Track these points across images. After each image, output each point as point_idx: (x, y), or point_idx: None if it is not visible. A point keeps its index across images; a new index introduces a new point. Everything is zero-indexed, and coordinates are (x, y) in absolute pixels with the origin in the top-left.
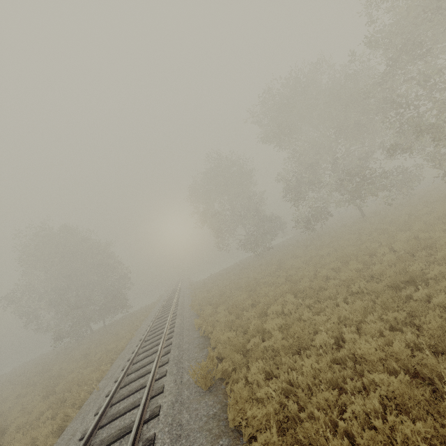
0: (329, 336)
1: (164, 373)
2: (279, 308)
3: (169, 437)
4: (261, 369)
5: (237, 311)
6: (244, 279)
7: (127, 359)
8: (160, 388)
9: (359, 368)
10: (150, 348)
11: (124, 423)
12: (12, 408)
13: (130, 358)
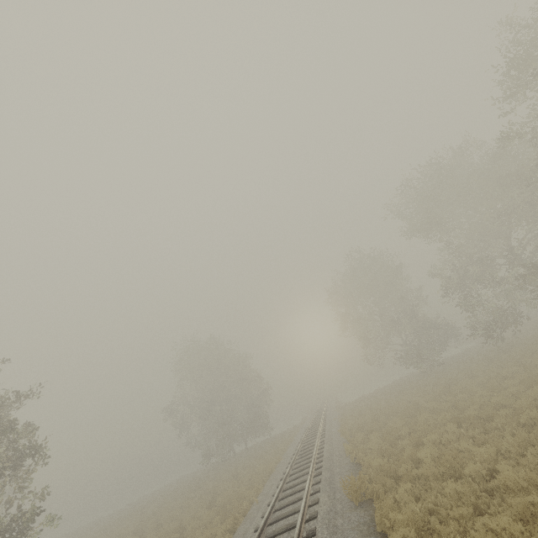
0: (485, 468)
1: (317, 489)
2: (435, 437)
3: (327, 531)
4: (410, 492)
5: (391, 439)
6: (403, 403)
7: (279, 479)
8: (316, 500)
9: (506, 497)
10: (300, 470)
11: (288, 522)
12: (180, 516)
13: (282, 478)
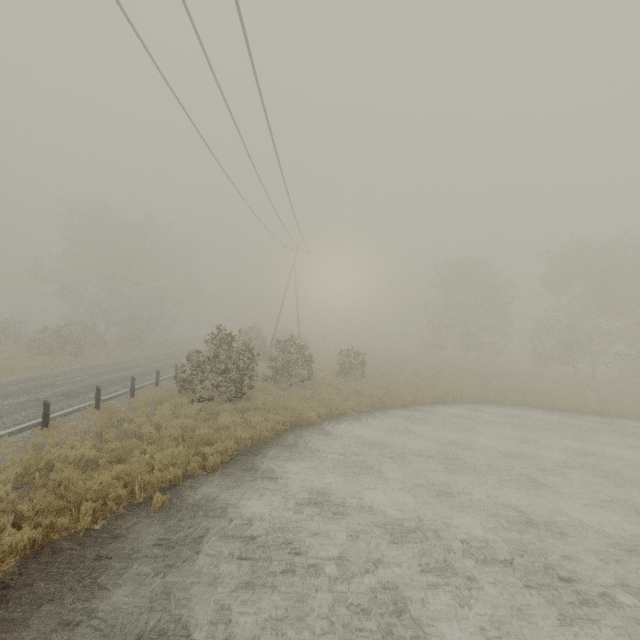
0: None
1: None
2: None
3: None
4: None
5: None
6: None
7: None
8: None
9: None
10: None
11: None
12: None
13: None
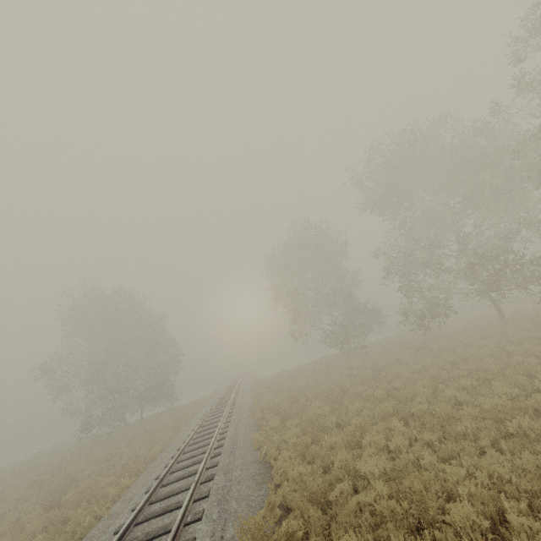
0: (477, 511)
1: (198, 515)
2: (380, 439)
3: None
4: None
5: (314, 432)
6: (326, 385)
7: (155, 475)
8: None
9: None
10: (188, 466)
11: None
12: (8, 514)
13: (160, 475)
